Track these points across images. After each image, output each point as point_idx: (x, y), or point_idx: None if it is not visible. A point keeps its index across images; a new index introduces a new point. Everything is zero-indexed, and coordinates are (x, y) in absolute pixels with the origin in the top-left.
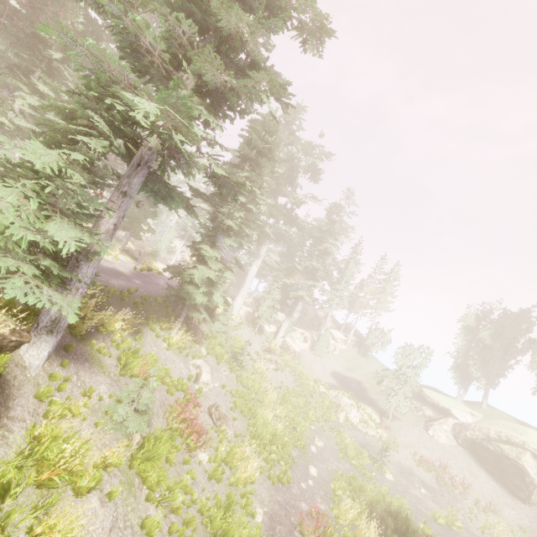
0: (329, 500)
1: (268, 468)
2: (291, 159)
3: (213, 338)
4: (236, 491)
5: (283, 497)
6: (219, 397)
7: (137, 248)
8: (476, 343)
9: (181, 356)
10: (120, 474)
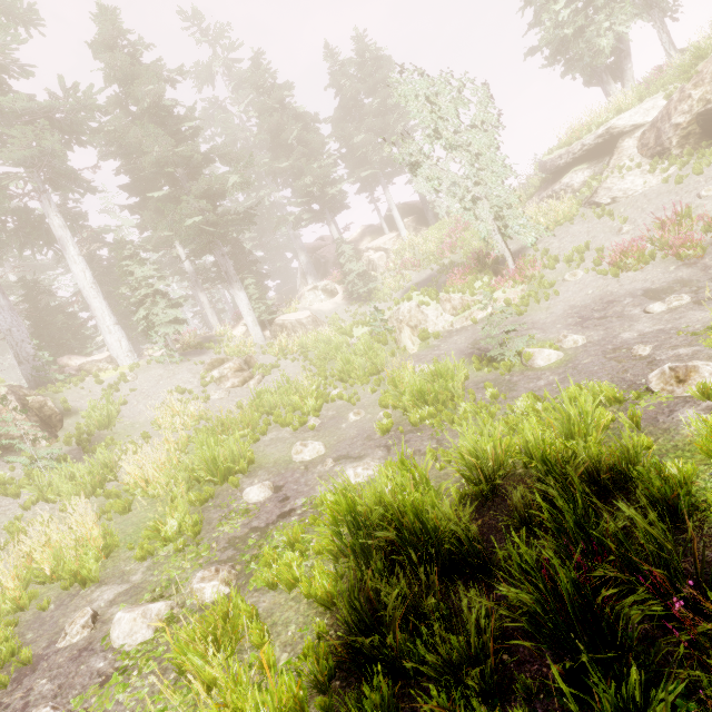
0: None
1: None
2: None
3: None
4: None
5: None
6: None
7: None
8: None
9: None
10: None
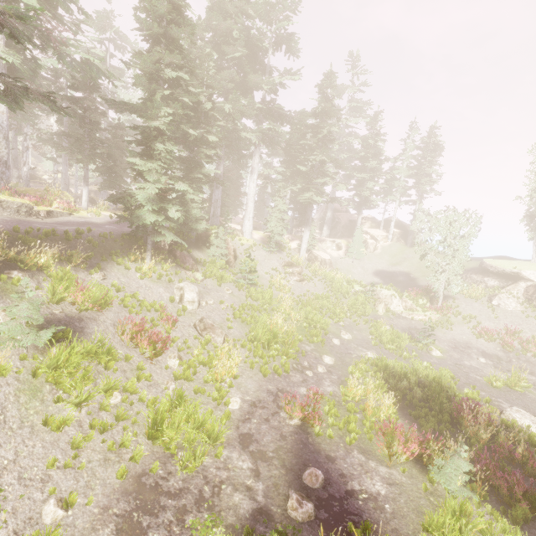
0: (342, 382)
1: (263, 363)
2: (248, 33)
3: (212, 263)
4: (212, 386)
5: (276, 386)
6: (214, 312)
7: None
8: None
9: (162, 282)
10: (18, 383)
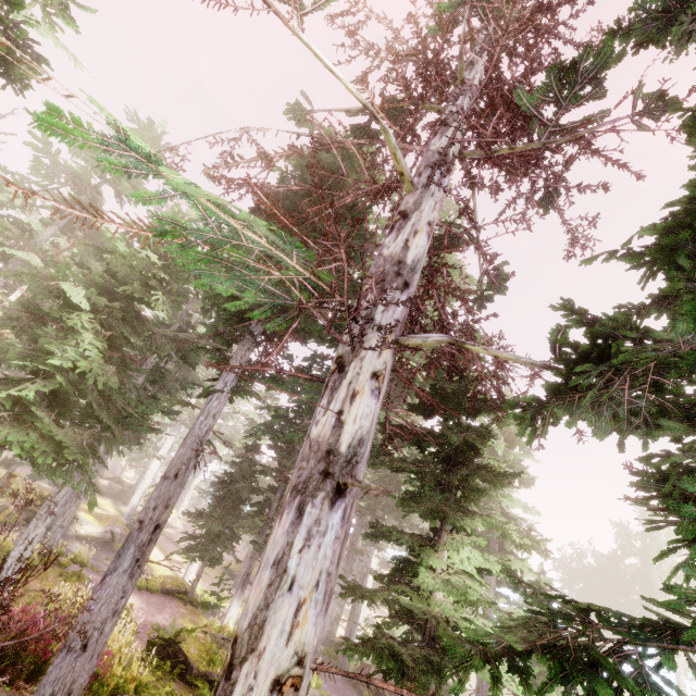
0: None
1: None
2: None
3: None
4: None
5: None
6: None
7: (106, 527)
8: (585, 600)
9: None
10: None
